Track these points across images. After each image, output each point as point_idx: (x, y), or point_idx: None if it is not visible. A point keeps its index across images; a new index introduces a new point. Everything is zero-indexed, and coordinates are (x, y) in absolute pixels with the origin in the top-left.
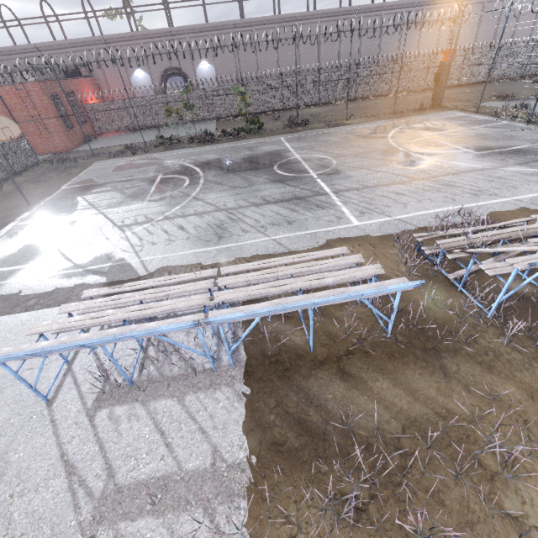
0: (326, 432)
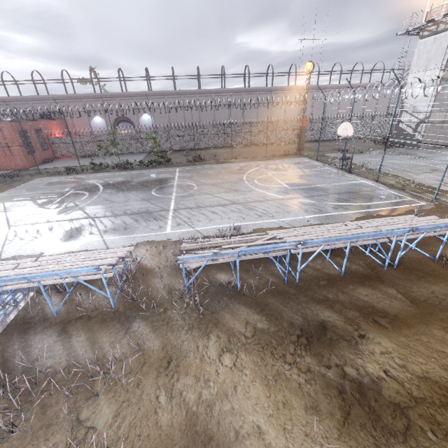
0: (16, 368)
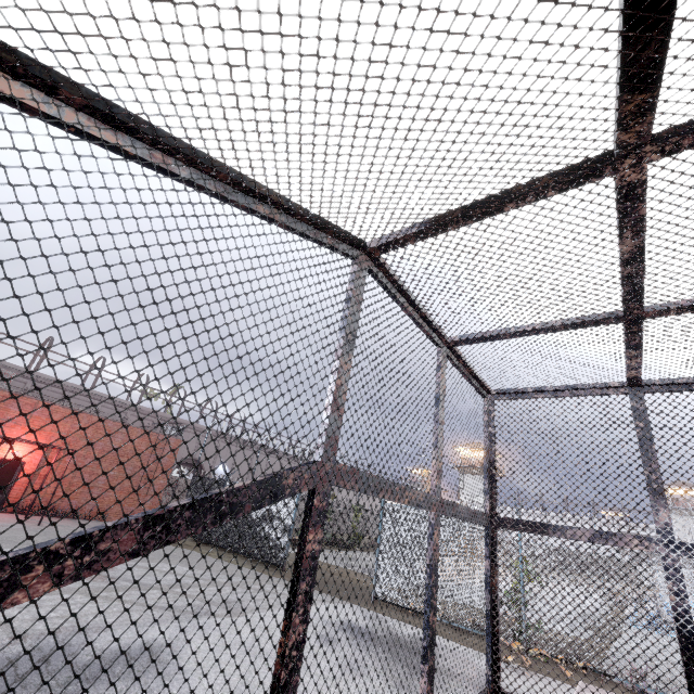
0: None
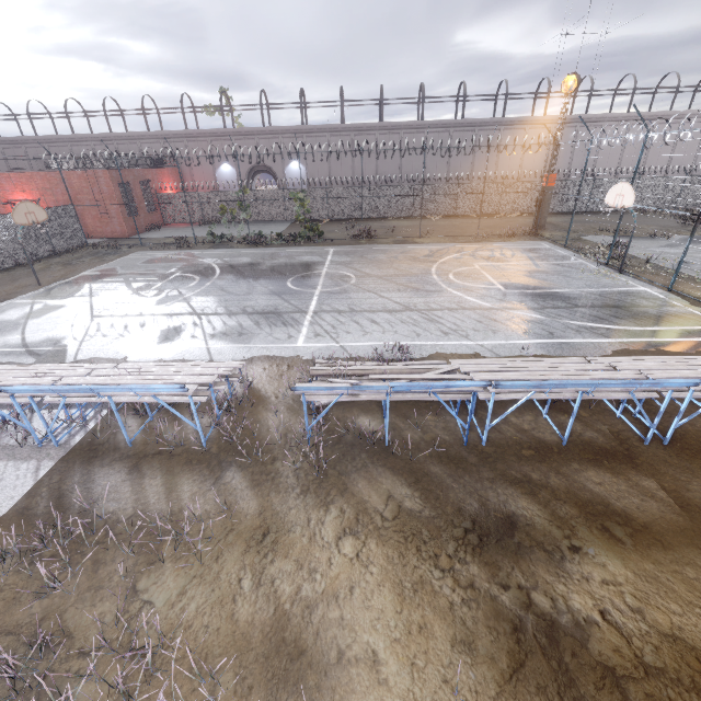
0: (72, 507)
